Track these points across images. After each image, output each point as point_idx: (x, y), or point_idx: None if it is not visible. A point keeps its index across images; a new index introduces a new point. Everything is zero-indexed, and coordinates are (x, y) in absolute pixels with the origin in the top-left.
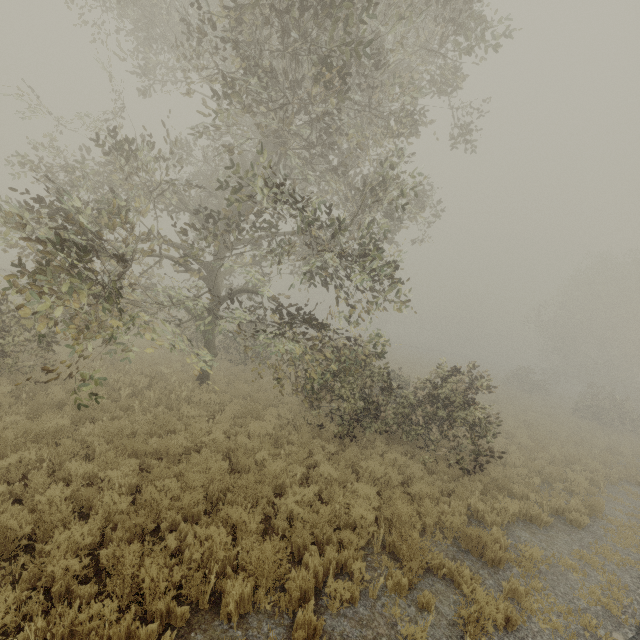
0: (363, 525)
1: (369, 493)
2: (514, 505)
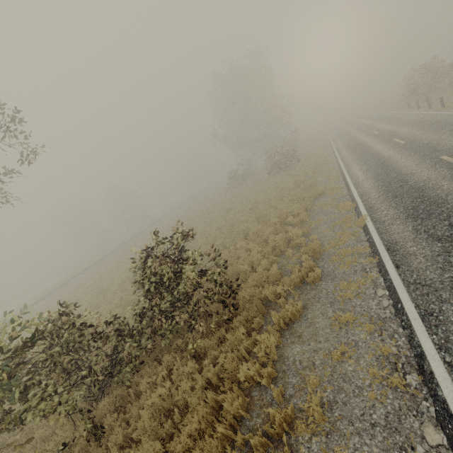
0: None
1: None
2: (271, 337)
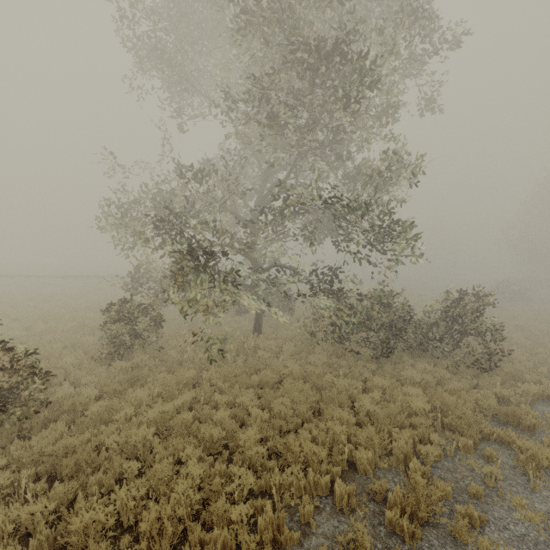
0: (423, 413)
1: (417, 392)
2: (533, 388)
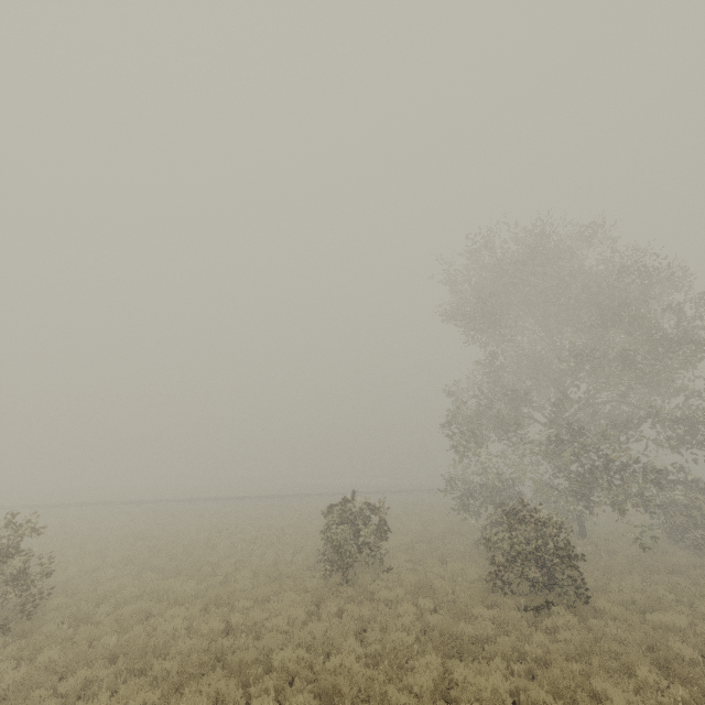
0: None
1: None
2: None
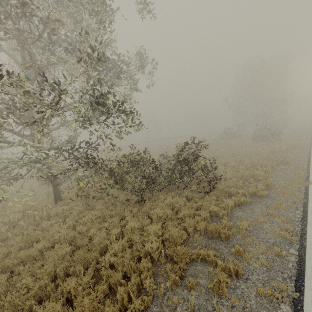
0: (153, 251)
1: (155, 229)
2: (231, 201)
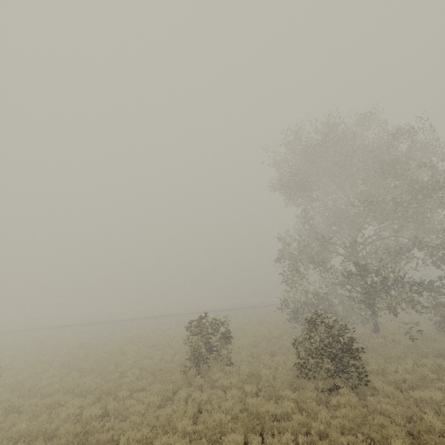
0: None
1: None
2: None
